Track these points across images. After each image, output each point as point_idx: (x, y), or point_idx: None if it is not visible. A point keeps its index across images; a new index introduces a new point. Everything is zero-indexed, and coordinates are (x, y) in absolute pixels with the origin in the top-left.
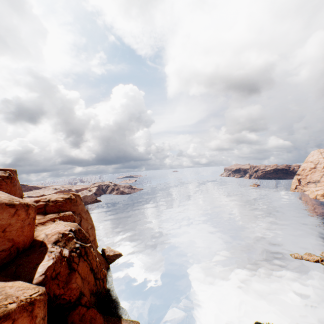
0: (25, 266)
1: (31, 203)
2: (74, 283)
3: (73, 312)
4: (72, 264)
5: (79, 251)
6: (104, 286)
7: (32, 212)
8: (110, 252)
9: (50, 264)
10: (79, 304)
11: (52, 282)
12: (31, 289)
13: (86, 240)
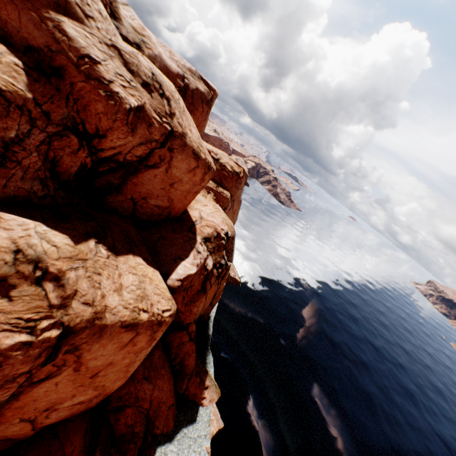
0: (166, 243)
1: (213, 165)
2: (196, 307)
3: (177, 332)
4: (206, 281)
5: (220, 270)
6: (209, 312)
7: (207, 179)
8: (231, 271)
9: (192, 273)
10: (186, 328)
11: (181, 293)
12: (165, 300)
13: (230, 256)
